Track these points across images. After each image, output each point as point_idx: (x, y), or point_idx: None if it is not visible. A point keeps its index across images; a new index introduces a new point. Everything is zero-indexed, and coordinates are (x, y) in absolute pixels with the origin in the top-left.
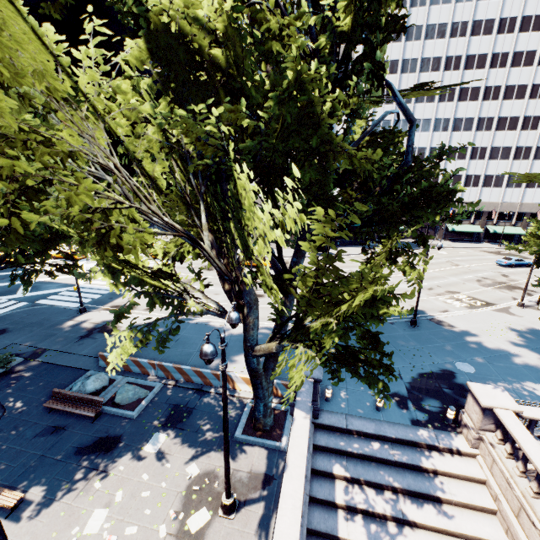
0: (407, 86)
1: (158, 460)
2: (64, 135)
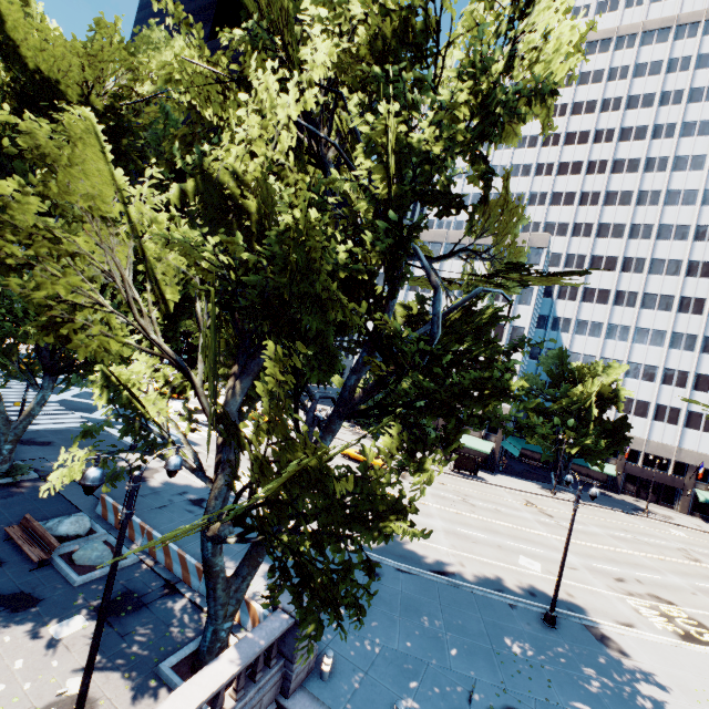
0: (629, 287)
1: (51, 649)
2: (80, 243)
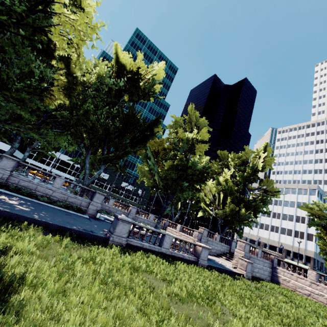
0: None
1: None
2: (206, 187)
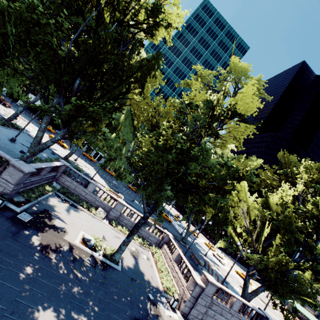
0: None
1: None
2: (240, 204)
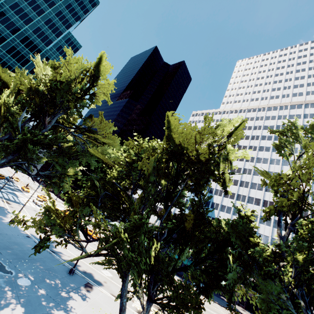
0: (242, 193)
1: None
2: None
